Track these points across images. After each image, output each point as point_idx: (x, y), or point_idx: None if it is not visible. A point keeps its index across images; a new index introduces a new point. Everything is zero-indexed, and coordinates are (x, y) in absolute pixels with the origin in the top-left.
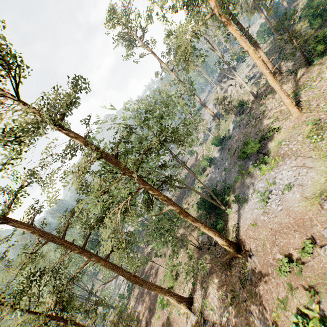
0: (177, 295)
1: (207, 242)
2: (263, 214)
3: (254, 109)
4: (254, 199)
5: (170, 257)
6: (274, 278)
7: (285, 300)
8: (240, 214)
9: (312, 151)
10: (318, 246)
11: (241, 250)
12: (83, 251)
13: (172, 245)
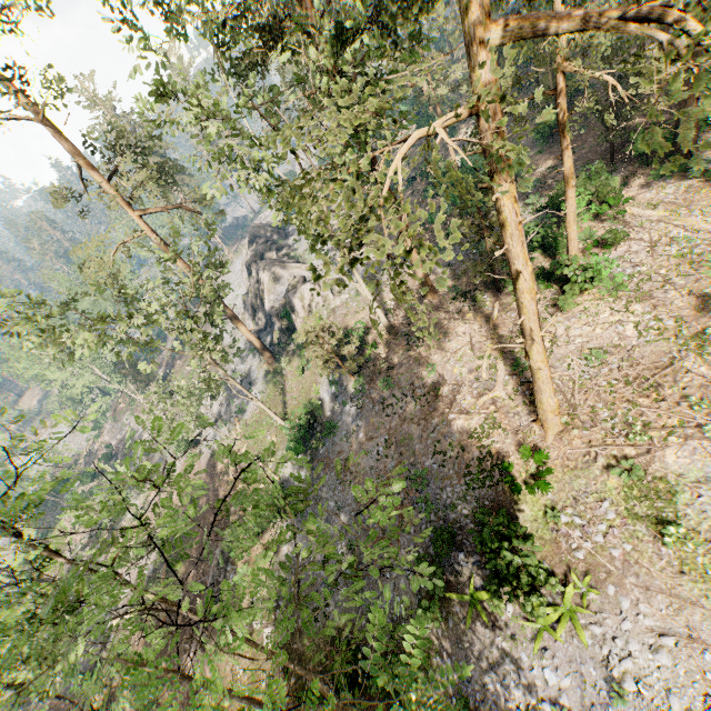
0: None
1: None
2: None
3: (398, 366)
4: None
5: None
6: None
7: None
8: None
9: (685, 577)
10: None
11: None
12: None
13: None
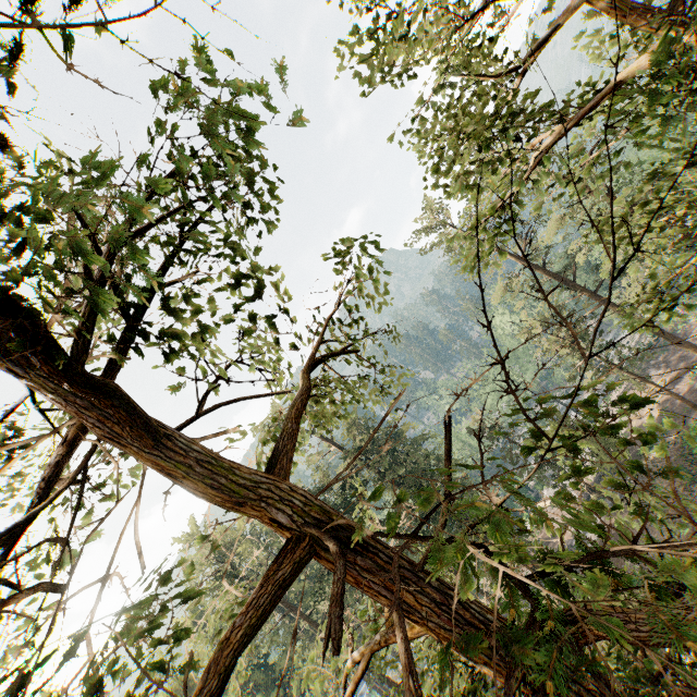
0: None
1: None
2: None
3: None
4: None
5: None
6: None
7: None
8: None
9: None
10: None
11: None
12: (593, 297)
13: None
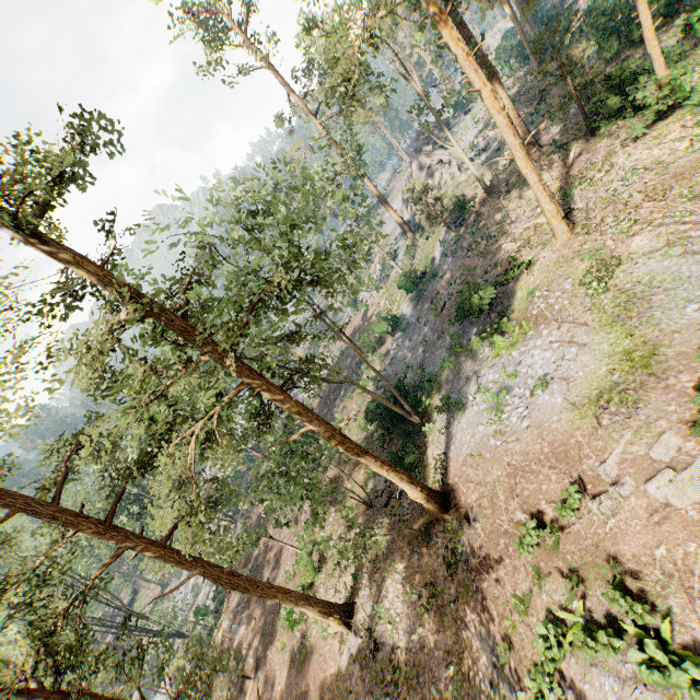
0: (321, 602)
1: (385, 492)
2: (495, 436)
3: (485, 219)
4: (479, 404)
5: (309, 525)
6: (509, 558)
7: (528, 598)
8: (450, 435)
9: (589, 313)
10: (589, 496)
11: (451, 506)
12: (105, 532)
13: (313, 503)
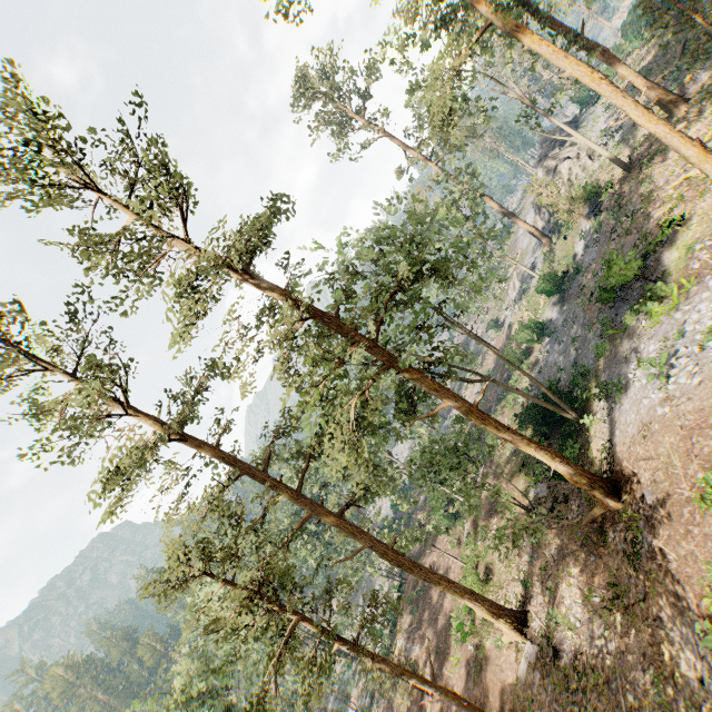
0: (488, 601)
1: (548, 498)
2: (662, 404)
3: (627, 195)
4: (641, 379)
5: (470, 539)
6: (695, 526)
7: None
8: (613, 421)
9: None
10: None
11: (623, 493)
12: (297, 498)
13: (465, 495)
